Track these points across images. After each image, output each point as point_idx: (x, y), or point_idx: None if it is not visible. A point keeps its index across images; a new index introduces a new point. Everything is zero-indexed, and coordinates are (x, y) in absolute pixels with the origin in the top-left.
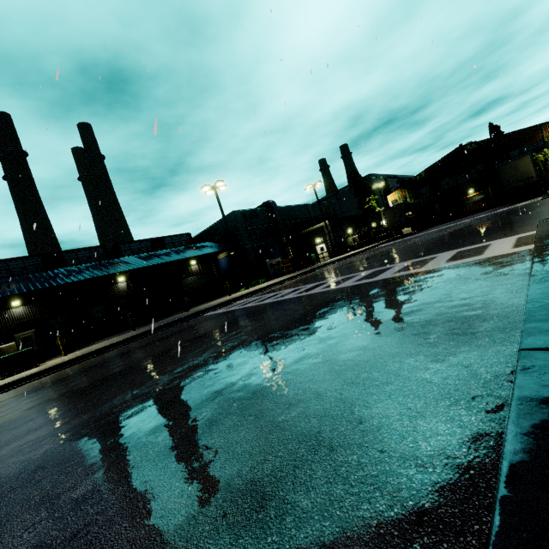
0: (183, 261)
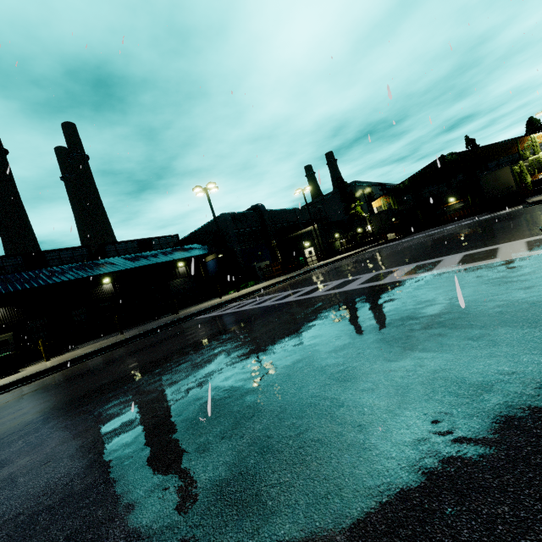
0: (170, 262)
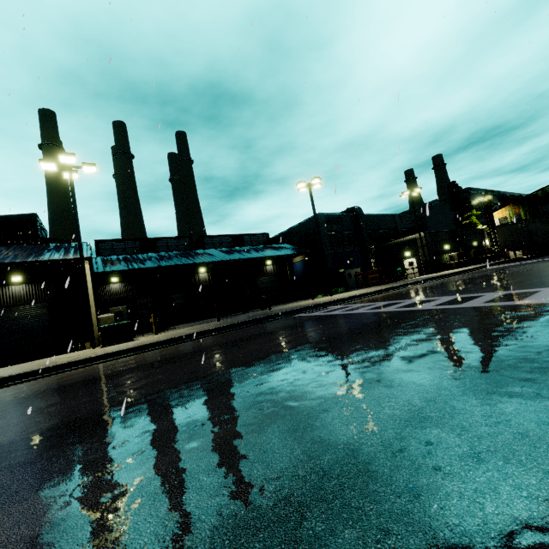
0: (259, 260)
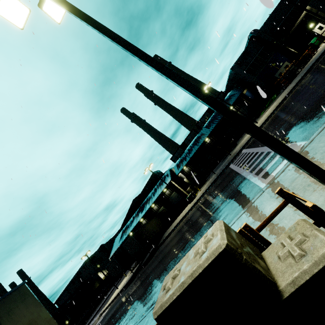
0: None
